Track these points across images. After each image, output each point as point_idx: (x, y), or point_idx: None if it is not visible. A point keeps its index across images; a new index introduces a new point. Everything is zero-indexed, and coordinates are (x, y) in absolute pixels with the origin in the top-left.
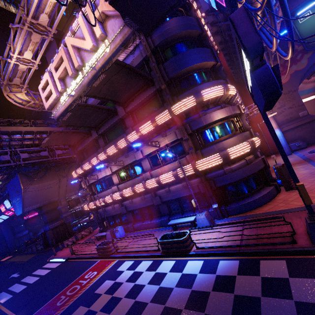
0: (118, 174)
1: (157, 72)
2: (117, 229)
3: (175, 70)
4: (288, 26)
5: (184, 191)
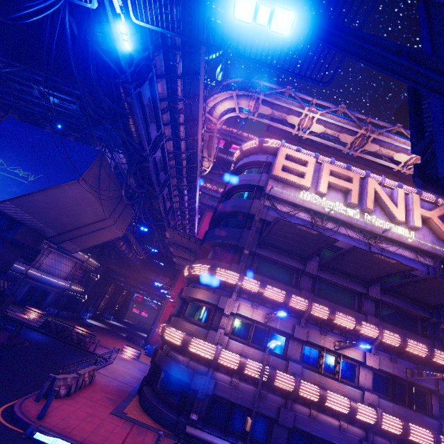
0: (303, 347)
1: (442, 307)
2: None
3: None
4: None
5: None
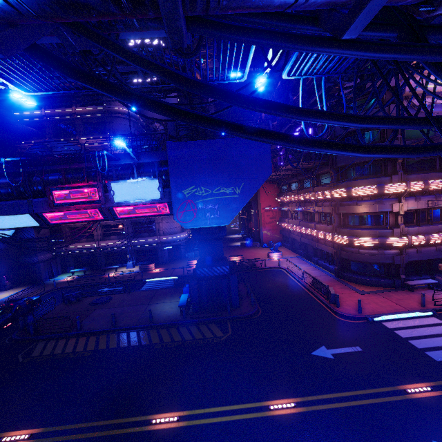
0: None
1: None
2: None
3: None
4: None
5: None
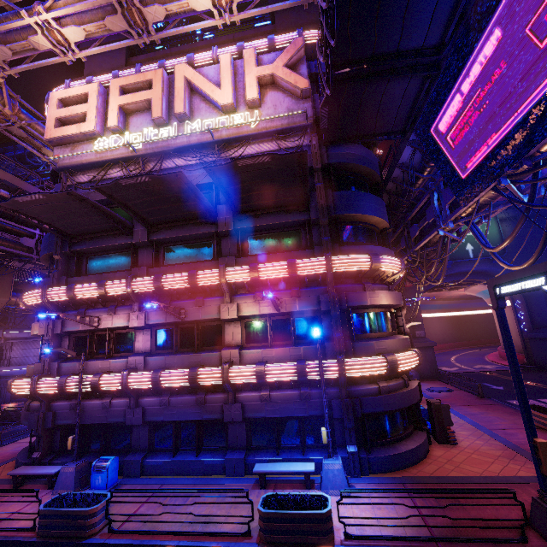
0: (156, 333)
1: (321, 197)
2: (104, 462)
3: (348, 208)
4: (546, 238)
5: (299, 407)
